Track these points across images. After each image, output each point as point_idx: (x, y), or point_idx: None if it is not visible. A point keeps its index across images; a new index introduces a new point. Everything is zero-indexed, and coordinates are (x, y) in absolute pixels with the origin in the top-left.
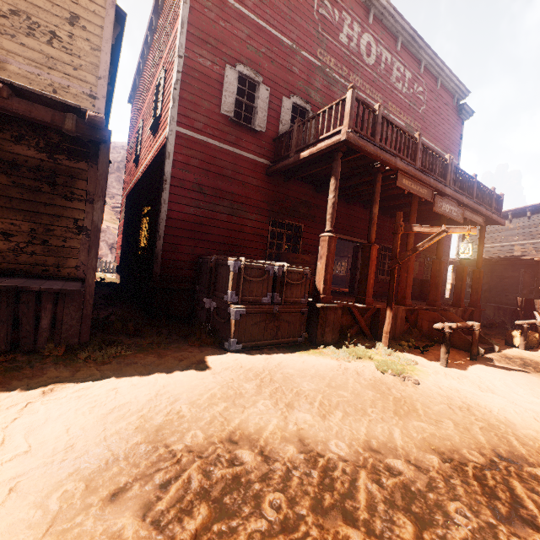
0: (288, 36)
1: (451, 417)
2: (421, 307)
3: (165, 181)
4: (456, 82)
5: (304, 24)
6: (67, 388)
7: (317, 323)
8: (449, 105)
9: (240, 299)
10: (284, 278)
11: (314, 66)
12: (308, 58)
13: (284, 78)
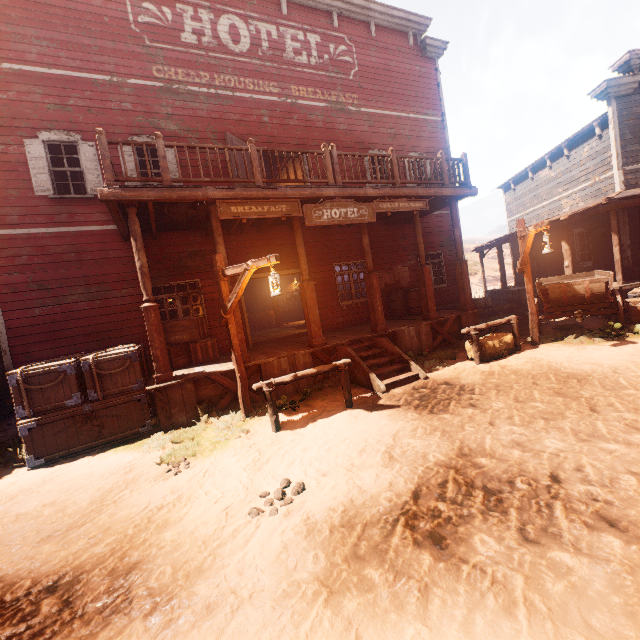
0: (103, 71)
1: (115, 525)
2: (339, 342)
3: None
4: (399, 15)
5: (121, 46)
6: None
7: (156, 407)
8: (402, 48)
9: (28, 413)
10: (93, 371)
11: (153, 90)
12: (141, 84)
13: (113, 121)
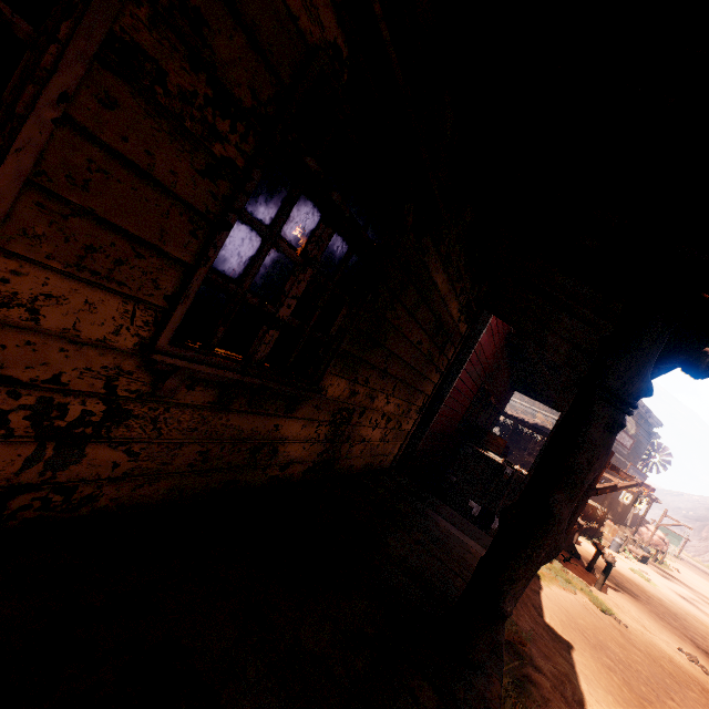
0: None
1: (683, 677)
2: None
3: (475, 345)
4: None
5: None
6: (582, 708)
7: None
8: None
9: None
10: None
11: None
12: None
13: None
